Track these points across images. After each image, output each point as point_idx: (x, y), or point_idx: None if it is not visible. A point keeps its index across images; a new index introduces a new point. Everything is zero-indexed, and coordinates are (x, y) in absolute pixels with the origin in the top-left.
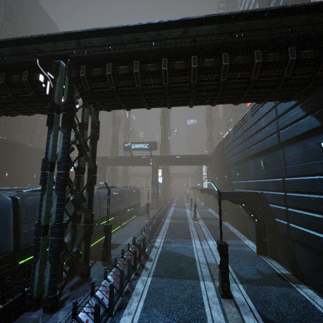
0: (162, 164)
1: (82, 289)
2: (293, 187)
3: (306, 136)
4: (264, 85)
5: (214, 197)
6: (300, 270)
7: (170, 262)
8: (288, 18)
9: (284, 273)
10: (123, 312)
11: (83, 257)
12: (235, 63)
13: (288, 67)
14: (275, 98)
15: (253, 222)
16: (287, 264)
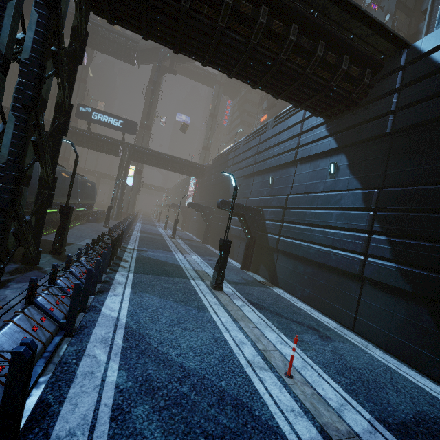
0: (137, 160)
1: (31, 275)
2: (295, 203)
3: (321, 156)
4: (313, 85)
5: (201, 215)
6: (276, 277)
7: (152, 265)
8: (356, 23)
9: (263, 281)
10: (108, 294)
11: (29, 236)
12: (300, 44)
13: (338, 76)
14: (311, 107)
15: (242, 242)
16: (266, 274)
